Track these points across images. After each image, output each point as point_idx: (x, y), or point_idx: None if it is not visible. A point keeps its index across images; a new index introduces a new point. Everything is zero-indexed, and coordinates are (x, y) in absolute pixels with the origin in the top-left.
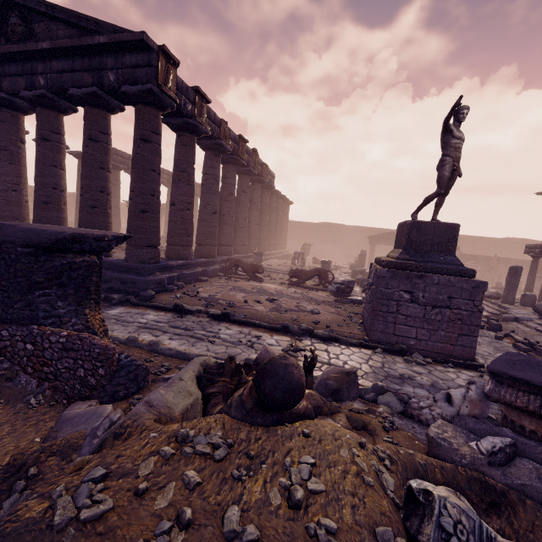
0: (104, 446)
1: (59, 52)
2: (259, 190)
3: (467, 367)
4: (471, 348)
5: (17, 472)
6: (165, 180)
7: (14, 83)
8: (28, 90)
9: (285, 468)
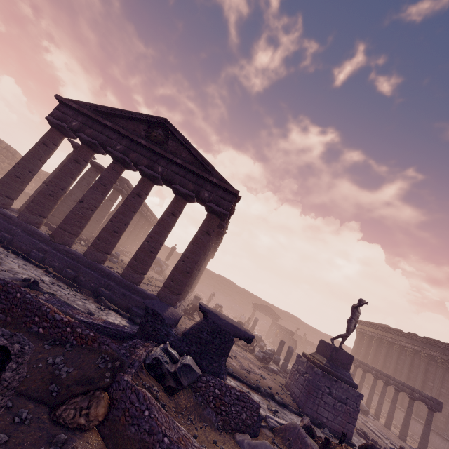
0: None
1: (183, 167)
2: (211, 252)
3: (349, 444)
4: (351, 432)
5: None
6: (140, 208)
7: (140, 159)
8: (147, 168)
9: None
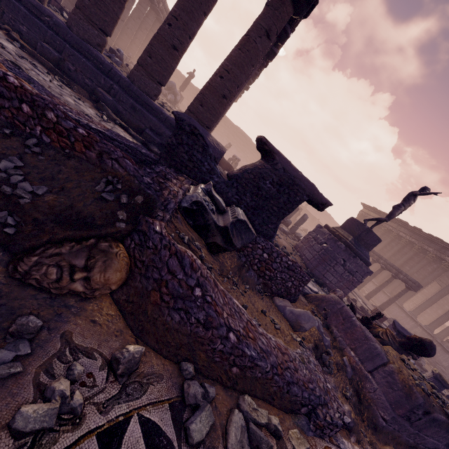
0: (388, 359)
1: None
2: None
3: None
4: (345, 294)
5: (316, 348)
6: None
7: None
8: None
9: (421, 375)
